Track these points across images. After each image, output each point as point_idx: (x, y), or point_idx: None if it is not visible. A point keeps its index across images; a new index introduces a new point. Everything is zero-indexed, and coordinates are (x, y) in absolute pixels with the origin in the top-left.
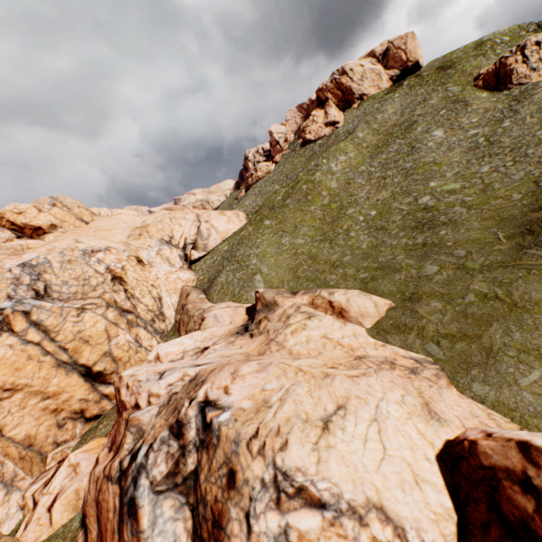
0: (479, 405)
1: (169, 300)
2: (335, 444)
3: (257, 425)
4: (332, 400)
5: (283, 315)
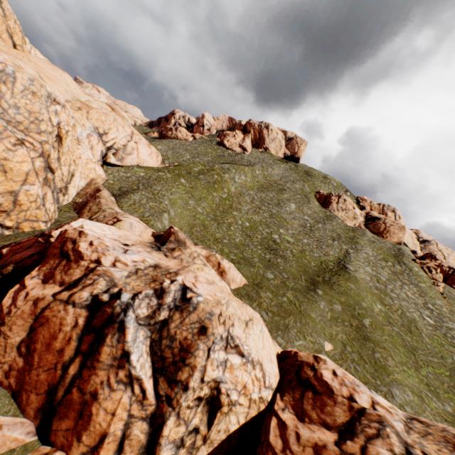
0: (279, 346)
1: (78, 181)
2: (251, 333)
3: (220, 310)
4: (247, 315)
5: (192, 254)
